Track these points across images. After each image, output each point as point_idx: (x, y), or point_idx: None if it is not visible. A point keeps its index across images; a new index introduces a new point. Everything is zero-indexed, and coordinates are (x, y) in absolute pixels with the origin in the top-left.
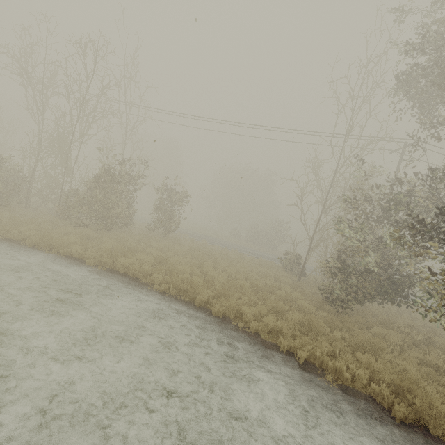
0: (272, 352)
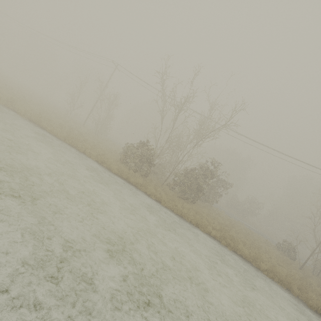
0: None
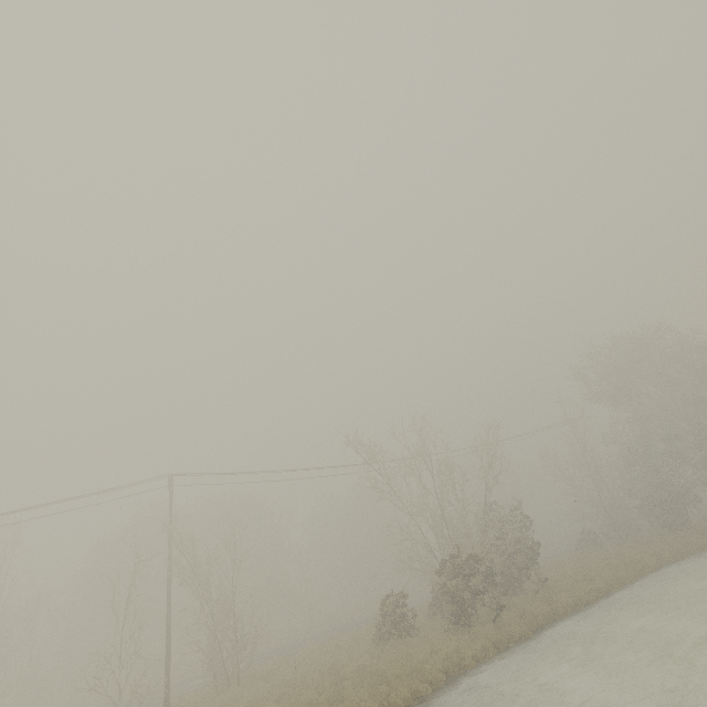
0: None
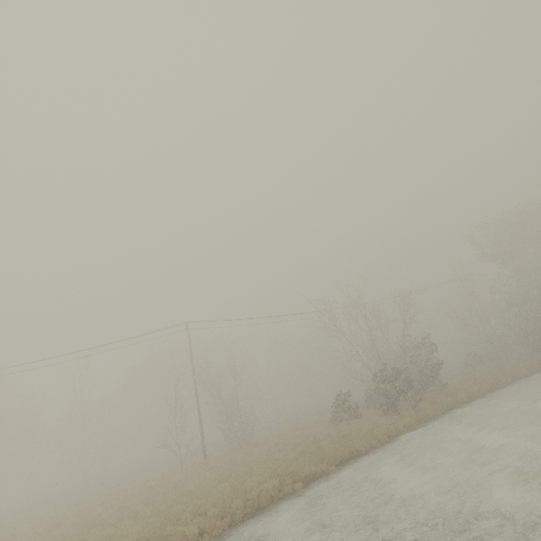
0: None
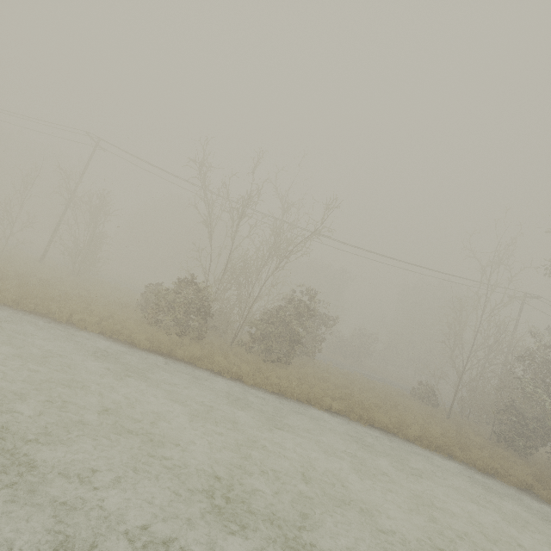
0: (546, 504)
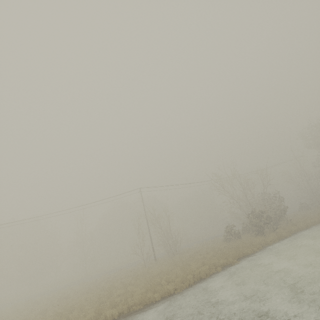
0: None
